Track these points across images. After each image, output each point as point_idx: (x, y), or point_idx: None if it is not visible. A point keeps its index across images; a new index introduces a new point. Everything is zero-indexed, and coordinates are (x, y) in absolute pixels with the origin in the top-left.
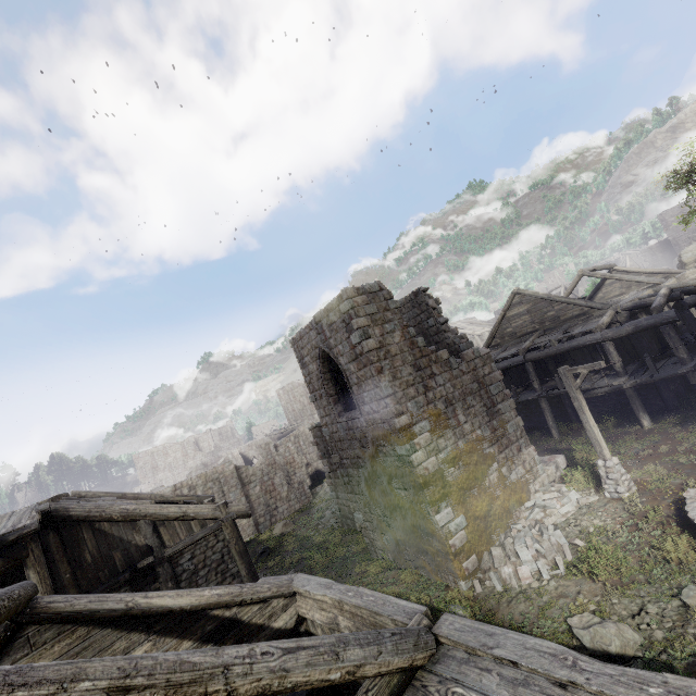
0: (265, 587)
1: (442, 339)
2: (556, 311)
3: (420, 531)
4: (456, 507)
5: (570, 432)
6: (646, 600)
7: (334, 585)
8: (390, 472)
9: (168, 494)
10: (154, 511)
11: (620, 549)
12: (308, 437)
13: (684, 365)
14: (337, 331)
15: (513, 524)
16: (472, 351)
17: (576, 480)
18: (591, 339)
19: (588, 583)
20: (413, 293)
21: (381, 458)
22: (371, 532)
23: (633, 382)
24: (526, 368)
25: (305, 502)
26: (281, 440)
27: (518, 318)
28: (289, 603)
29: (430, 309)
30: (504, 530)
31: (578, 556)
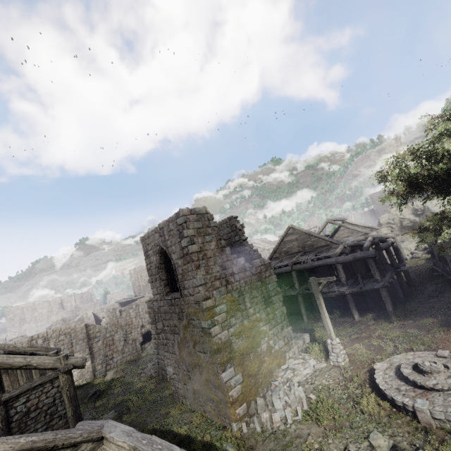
0: (78, 433)
1: (242, 250)
2: (312, 241)
3: (210, 384)
4: (237, 367)
5: (314, 318)
6: (349, 441)
7: (134, 433)
8: (196, 339)
9: (24, 343)
10: (1, 360)
11: (336, 402)
12: (146, 306)
13: (378, 284)
14: (173, 236)
15: (273, 381)
16: (260, 261)
17: (315, 351)
18: (329, 261)
19: (315, 427)
20: (228, 218)
21: (190, 328)
22: (177, 382)
23: (351, 290)
24: (292, 274)
25: (135, 355)
26: (125, 307)
27: (290, 242)
28: (96, 446)
29: (237, 230)
30: (267, 385)
31: (310, 406)
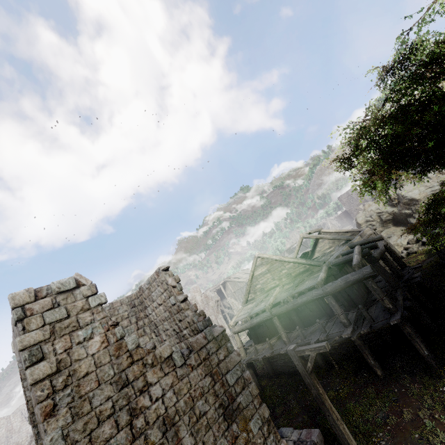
0: None
1: (183, 317)
2: (287, 269)
3: None
4: None
5: (321, 380)
6: None
7: None
8: None
9: None
10: None
11: None
12: None
13: (393, 315)
14: None
15: None
16: (203, 335)
17: None
18: (316, 294)
19: None
20: (156, 272)
21: None
22: None
23: (358, 333)
24: (274, 322)
25: None
26: None
27: (262, 276)
28: None
29: (170, 287)
30: None
31: None
